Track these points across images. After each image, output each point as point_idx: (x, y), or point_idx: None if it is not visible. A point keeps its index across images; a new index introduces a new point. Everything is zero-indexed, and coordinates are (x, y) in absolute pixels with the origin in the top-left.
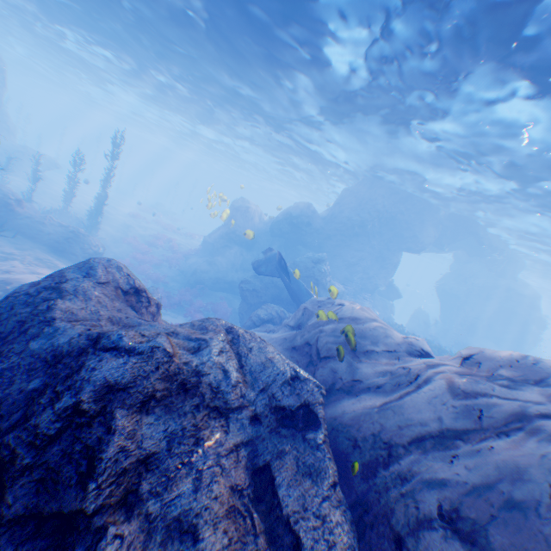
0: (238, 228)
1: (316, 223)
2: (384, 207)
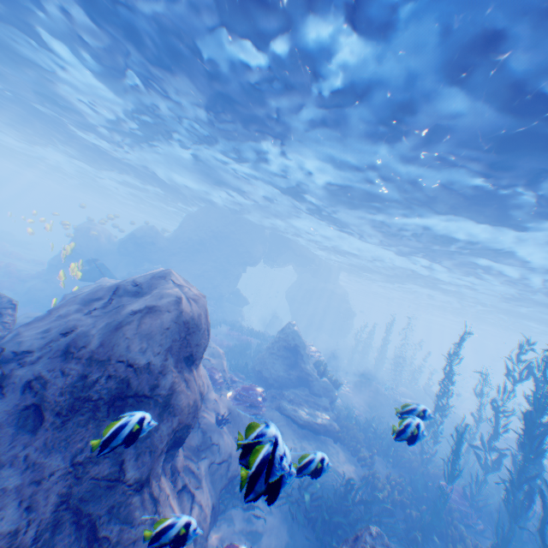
0: (81, 248)
1: (160, 242)
2: (218, 228)
